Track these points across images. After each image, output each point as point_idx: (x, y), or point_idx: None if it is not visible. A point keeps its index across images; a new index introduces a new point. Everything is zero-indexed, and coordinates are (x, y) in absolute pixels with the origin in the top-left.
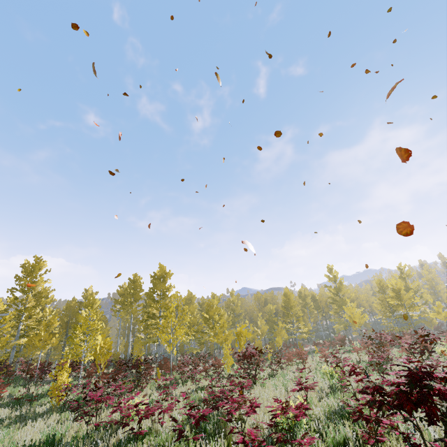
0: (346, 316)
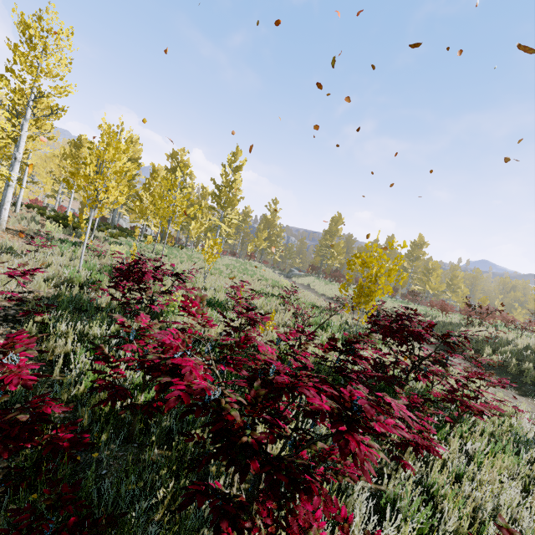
0: None
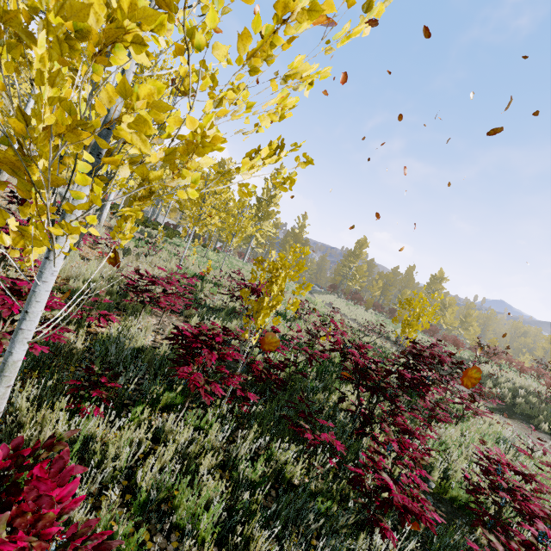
0: None
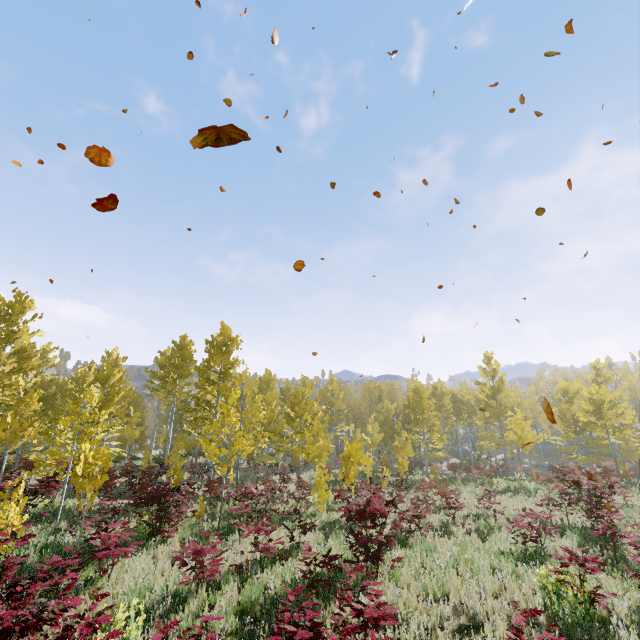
0: (512, 434)
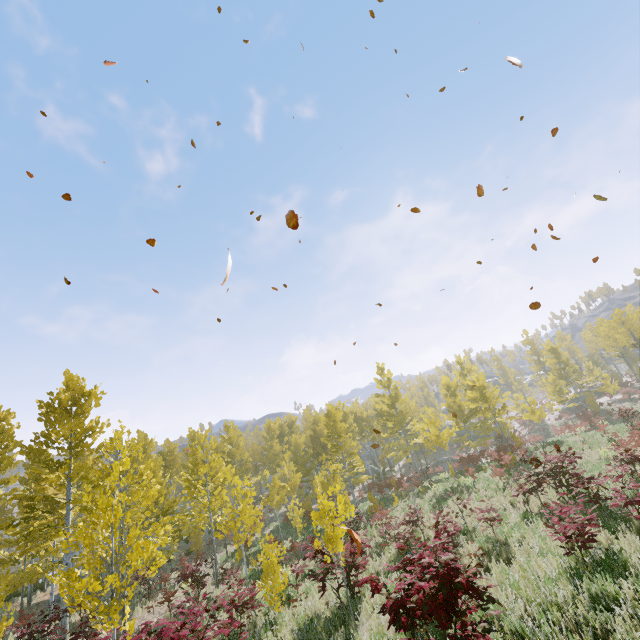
0: (430, 435)
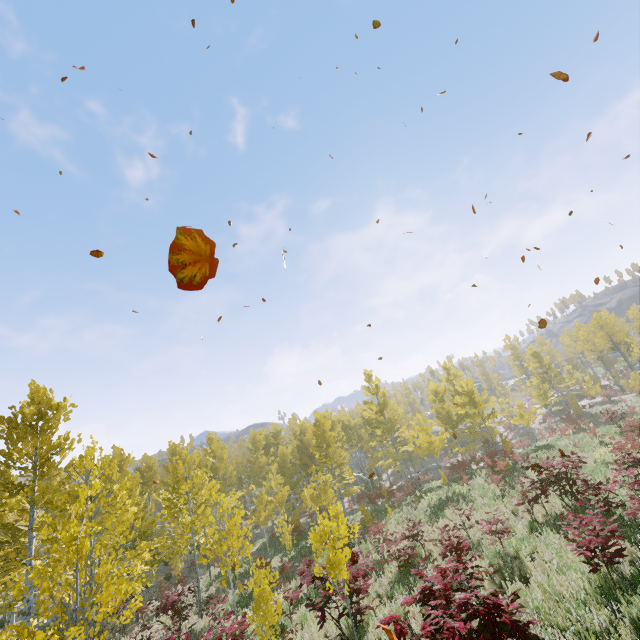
0: (421, 442)
